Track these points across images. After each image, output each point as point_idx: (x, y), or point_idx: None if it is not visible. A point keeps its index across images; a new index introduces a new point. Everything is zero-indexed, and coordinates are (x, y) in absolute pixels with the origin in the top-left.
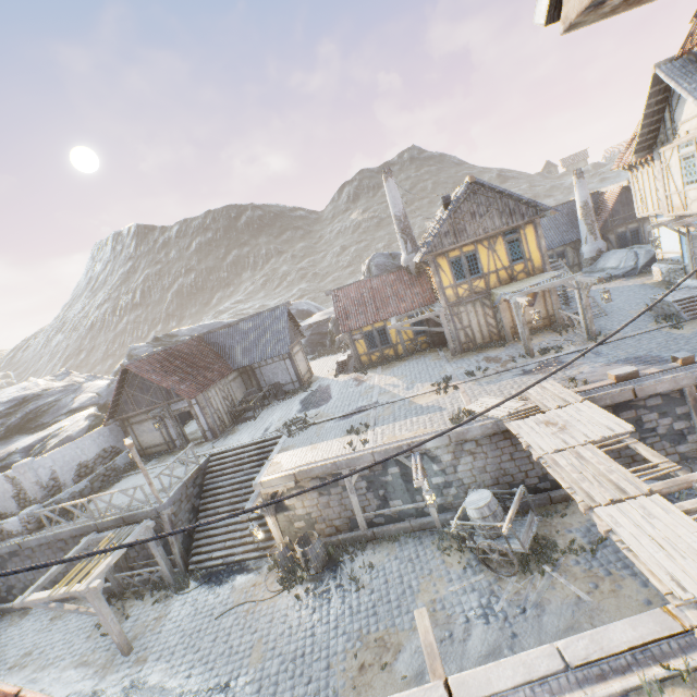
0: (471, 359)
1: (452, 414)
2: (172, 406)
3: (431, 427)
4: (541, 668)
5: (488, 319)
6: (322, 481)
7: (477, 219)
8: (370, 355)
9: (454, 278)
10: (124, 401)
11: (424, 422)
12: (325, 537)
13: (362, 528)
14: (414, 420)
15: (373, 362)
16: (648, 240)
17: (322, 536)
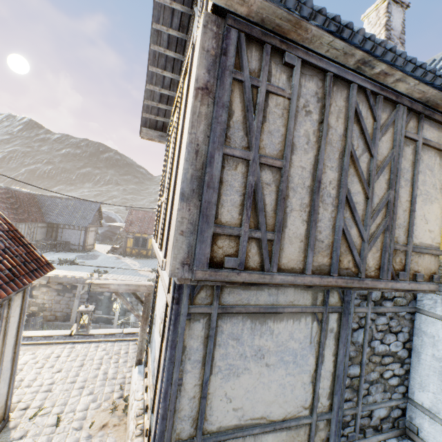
0: None
1: (150, 278)
2: None
3: (137, 280)
4: (113, 332)
5: None
6: (64, 287)
7: None
8: (133, 249)
9: None
10: None
11: (136, 278)
12: (45, 321)
13: (71, 321)
14: (132, 276)
15: (132, 253)
16: None
17: (45, 320)
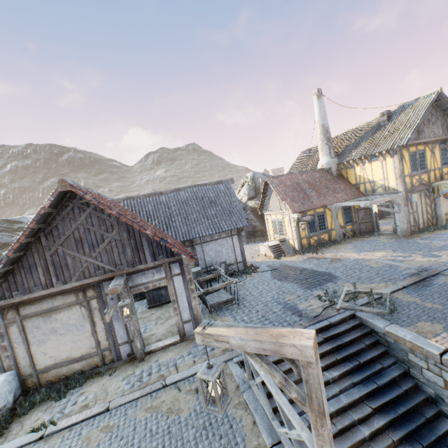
0: (440, 236)
1: None
2: (131, 278)
3: None
4: None
5: (427, 207)
6: None
7: (430, 125)
8: (310, 238)
9: (411, 169)
10: (26, 265)
11: None
12: None
13: None
14: None
15: (311, 245)
16: None
17: None
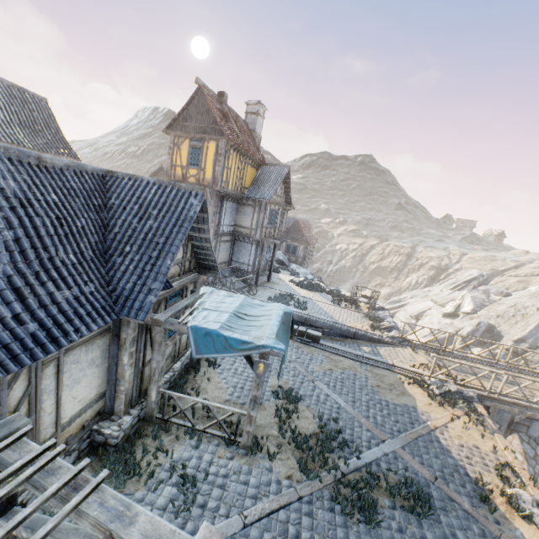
0: None
1: None
2: None
3: None
4: None
5: None
6: None
7: None
8: None
9: None
10: None
11: None
12: None
13: None
14: None
15: None
16: (300, 255)
17: None
